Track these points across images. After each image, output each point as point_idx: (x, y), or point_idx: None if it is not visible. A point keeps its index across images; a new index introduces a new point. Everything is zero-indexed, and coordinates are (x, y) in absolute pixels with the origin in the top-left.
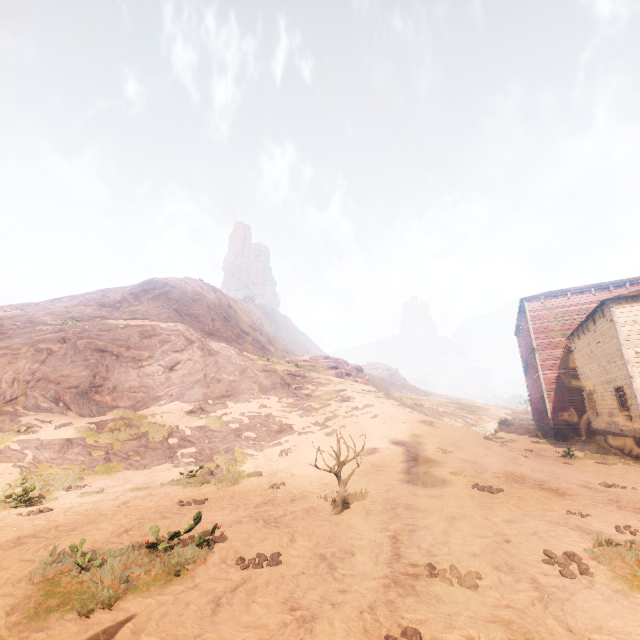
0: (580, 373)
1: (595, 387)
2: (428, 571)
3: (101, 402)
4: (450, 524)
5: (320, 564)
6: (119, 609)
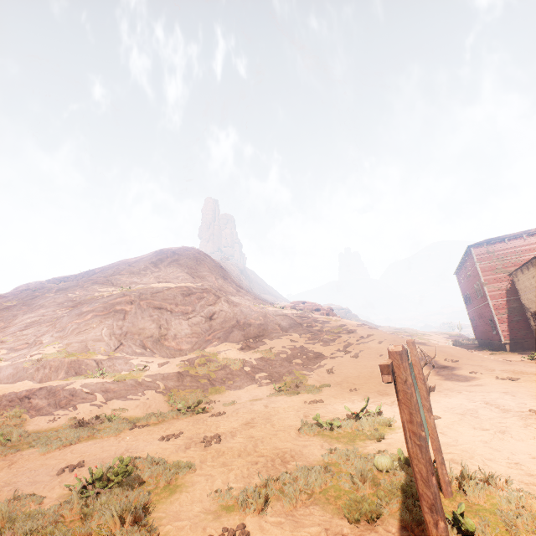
0: (523, 299)
1: None
2: (534, 412)
3: (170, 347)
4: (511, 395)
5: (465, 416)
6: (388, 438)
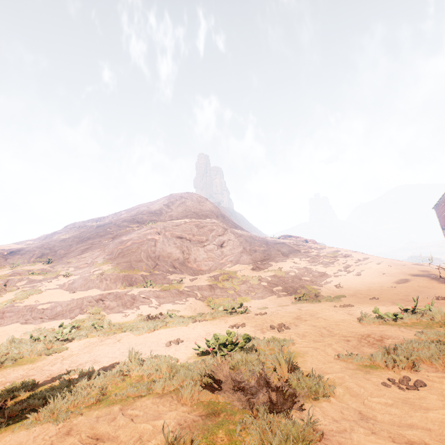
0: None
1: None
2: None
3: (192, 268)
4: None
5: None
6: None
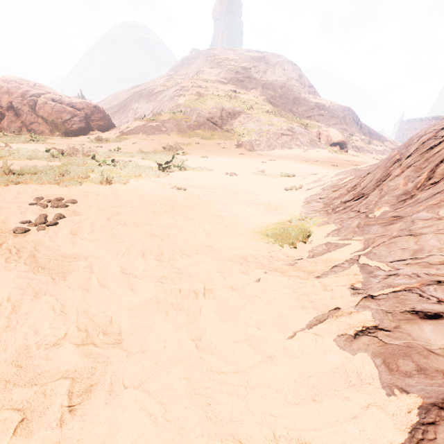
0: None
1: None
2: None
3: None
4: None
5: None
6: None
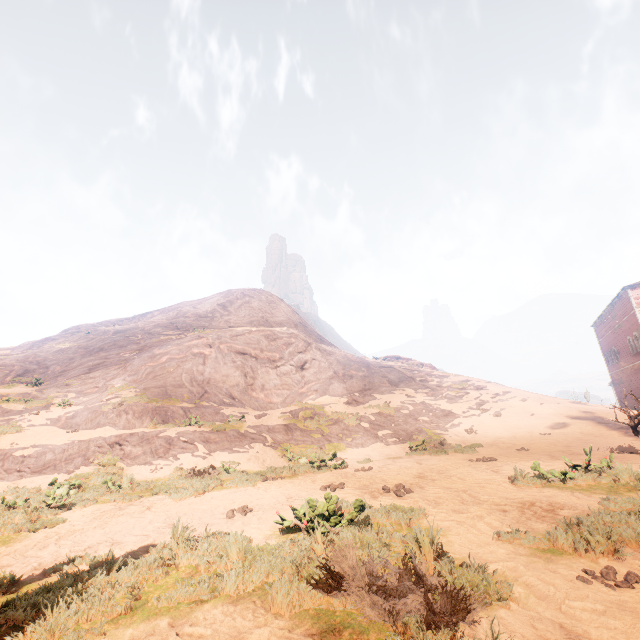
0: None
1: None
2: None
3: (258, 399)
4: None
5: None
6: None
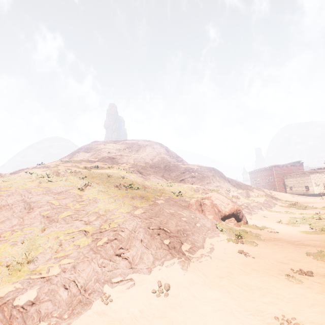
0: (286, 183)
1: (294, 186)
2: None
3: None
4: None
5: None
6: None
